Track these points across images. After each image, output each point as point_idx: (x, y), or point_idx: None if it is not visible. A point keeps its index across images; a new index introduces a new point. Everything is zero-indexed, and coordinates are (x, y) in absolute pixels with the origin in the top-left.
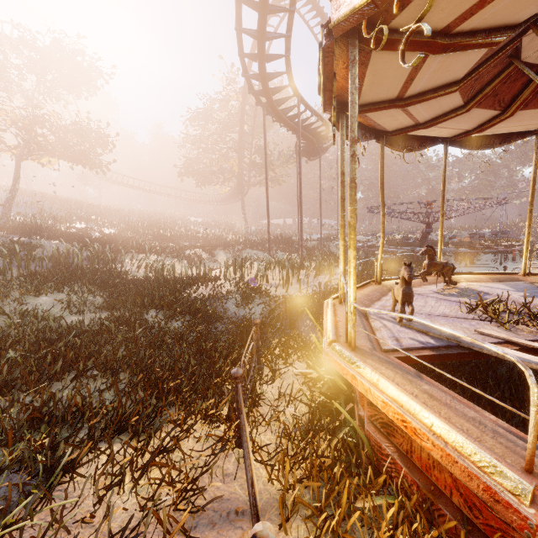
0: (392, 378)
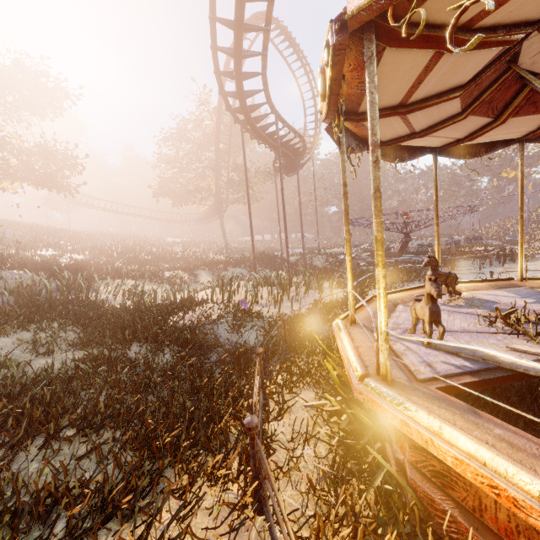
0: (453, 422)
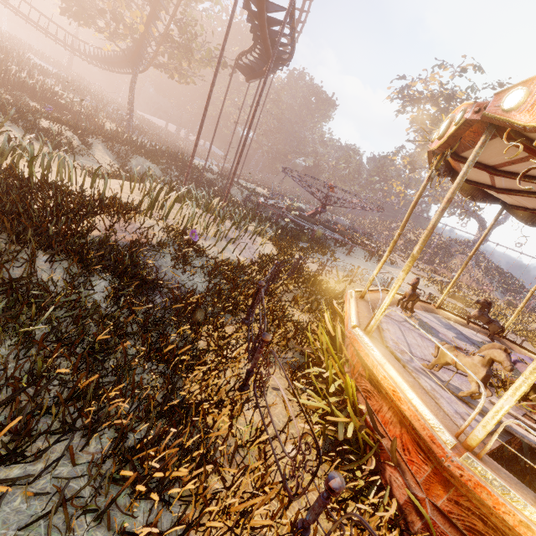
0: None
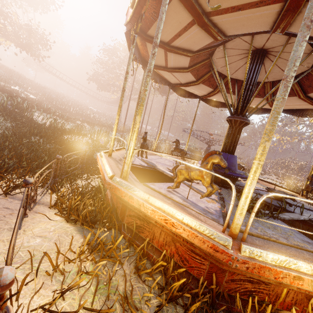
0: (111, 162)
